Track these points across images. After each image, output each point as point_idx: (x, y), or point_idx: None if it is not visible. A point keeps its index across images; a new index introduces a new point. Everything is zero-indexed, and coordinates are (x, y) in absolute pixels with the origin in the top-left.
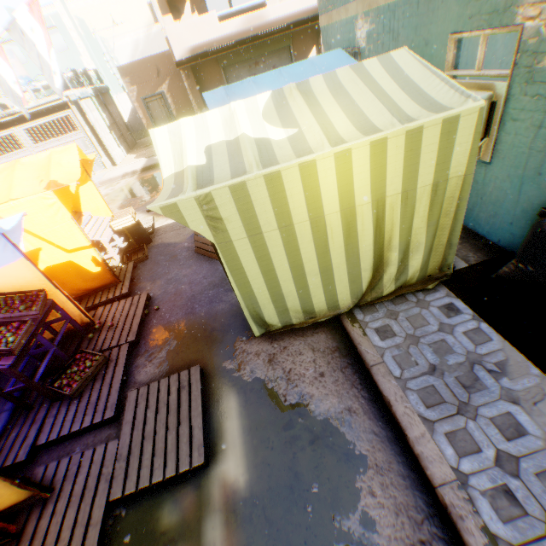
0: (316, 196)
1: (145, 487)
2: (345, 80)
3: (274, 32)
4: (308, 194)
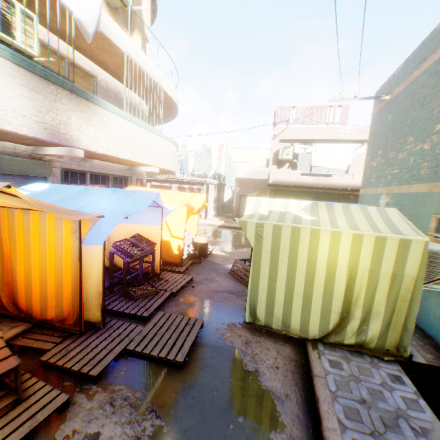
0: (315, 248)
1: (145, 354)
2: (353, 209)
3: (331, 189)
4: (311, 245)
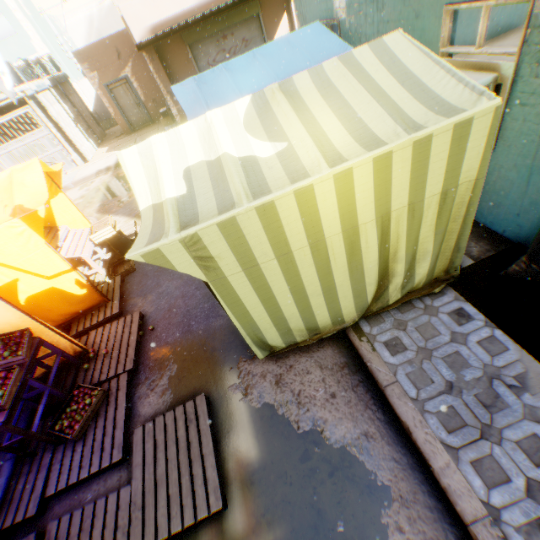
0: (316, 221)
1: (164, 538)
2: (335, 76)
3: (240, 1)
4: (306, 219)
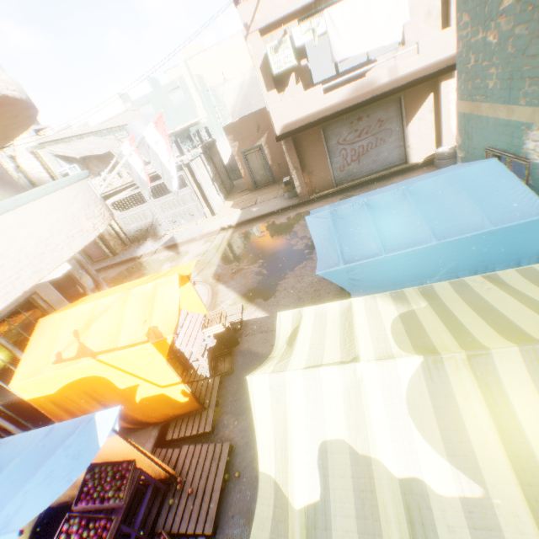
0: None
1: None
2: None
3: (385, 95)
4: None
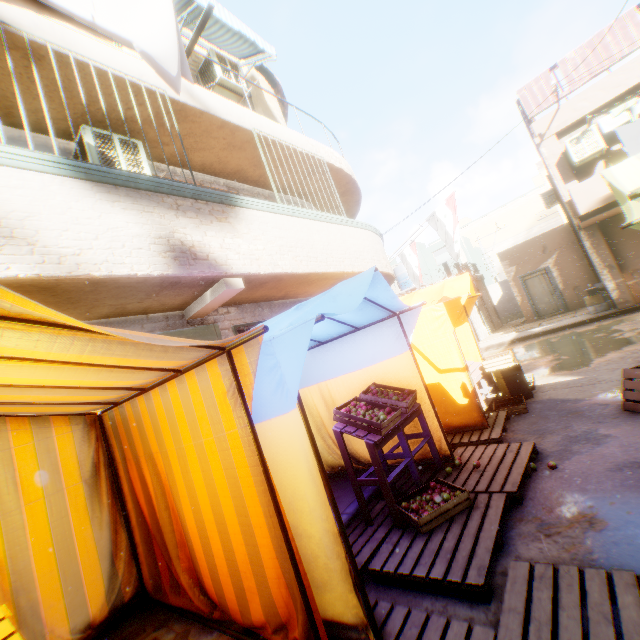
0: None
1: None
2: None
3: None
4: None
